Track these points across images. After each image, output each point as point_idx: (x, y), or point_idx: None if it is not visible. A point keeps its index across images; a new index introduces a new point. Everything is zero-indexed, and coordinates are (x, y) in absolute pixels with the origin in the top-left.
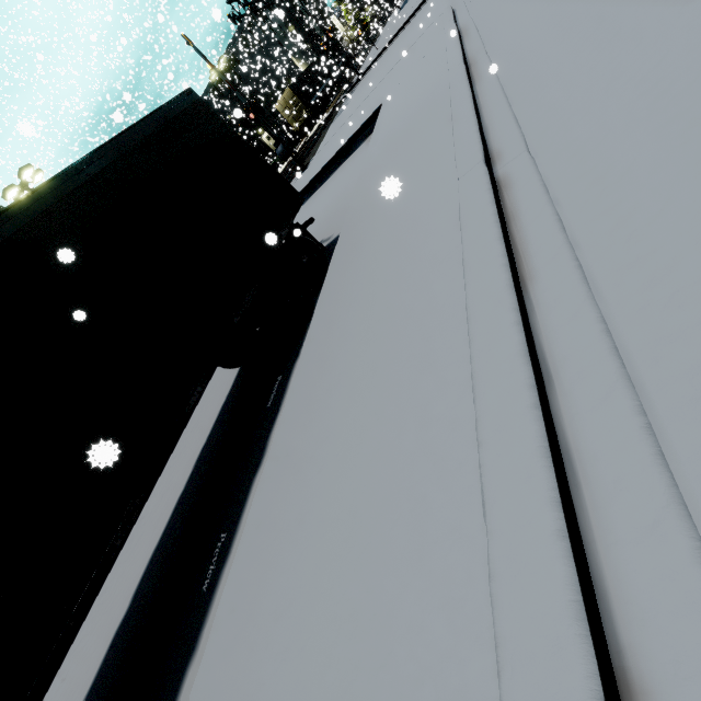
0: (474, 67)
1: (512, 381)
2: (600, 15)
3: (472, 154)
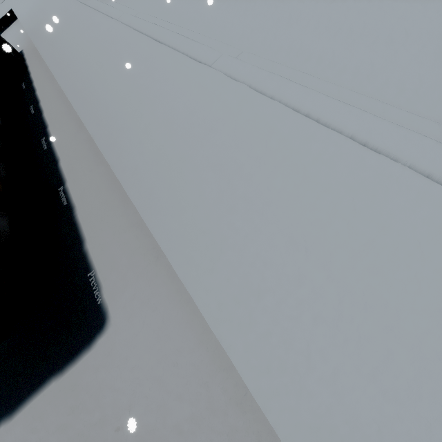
0: None
1: (103, 5)
2: None
3: None
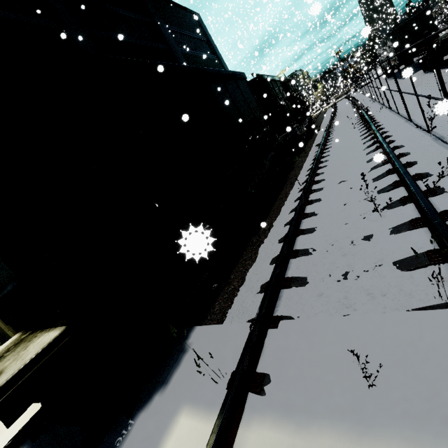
0: None
1: None
2: None
3: None
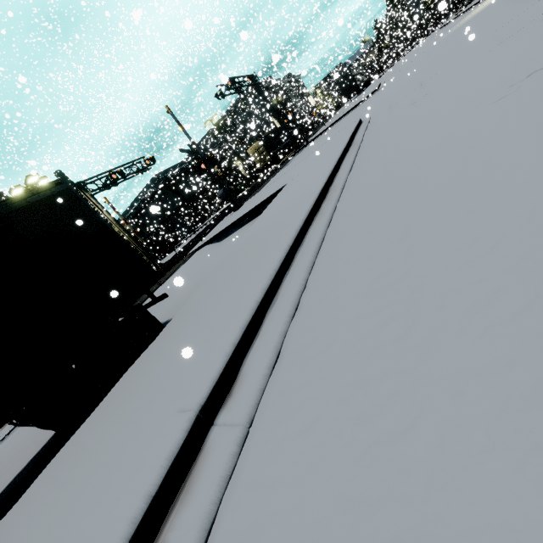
0: (328, 198)
1: None
2: (409, 223)
3: (205, 377)
